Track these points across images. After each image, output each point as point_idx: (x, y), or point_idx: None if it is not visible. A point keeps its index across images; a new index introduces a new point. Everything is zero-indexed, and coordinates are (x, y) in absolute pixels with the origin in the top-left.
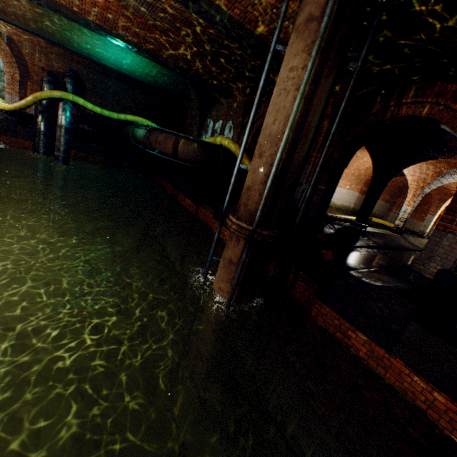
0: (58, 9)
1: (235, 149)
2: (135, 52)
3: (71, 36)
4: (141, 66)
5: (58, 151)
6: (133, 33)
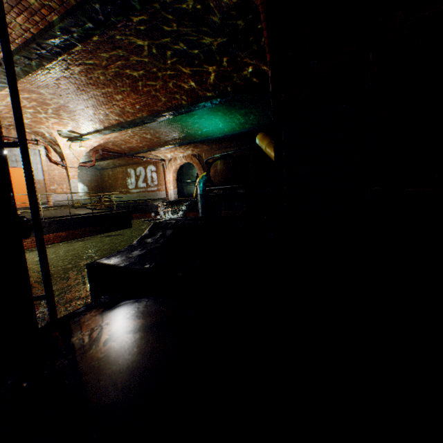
0: (135, 122)
1: (258, 142)
2: (180, 114)
3: (188, 132)
4: (228, 121)
5: (199, 213)
6: (160, 103)
